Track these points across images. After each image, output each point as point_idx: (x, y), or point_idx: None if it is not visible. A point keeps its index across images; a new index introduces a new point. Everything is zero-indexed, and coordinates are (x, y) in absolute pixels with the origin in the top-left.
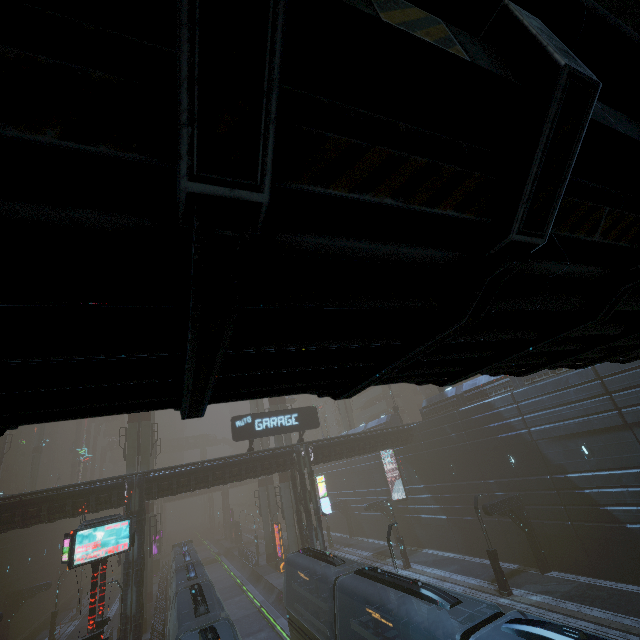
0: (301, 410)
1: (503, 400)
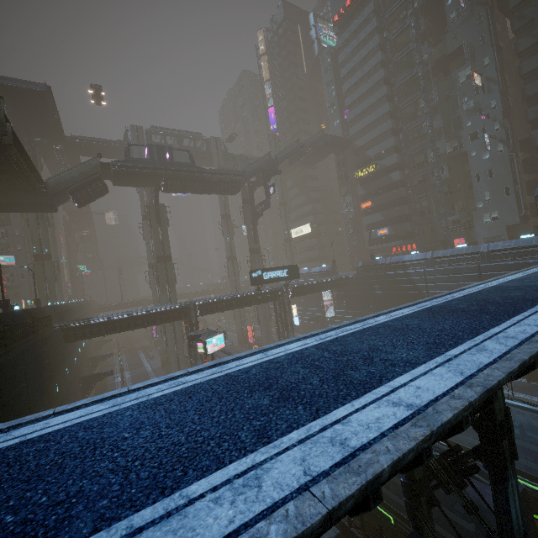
0: (289, 267)
1: (417, 273)
